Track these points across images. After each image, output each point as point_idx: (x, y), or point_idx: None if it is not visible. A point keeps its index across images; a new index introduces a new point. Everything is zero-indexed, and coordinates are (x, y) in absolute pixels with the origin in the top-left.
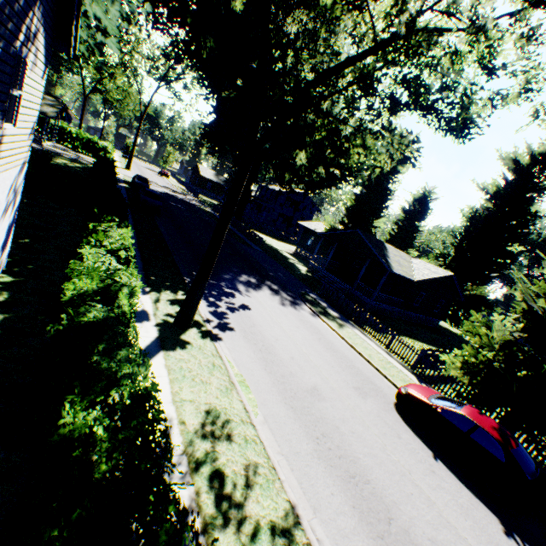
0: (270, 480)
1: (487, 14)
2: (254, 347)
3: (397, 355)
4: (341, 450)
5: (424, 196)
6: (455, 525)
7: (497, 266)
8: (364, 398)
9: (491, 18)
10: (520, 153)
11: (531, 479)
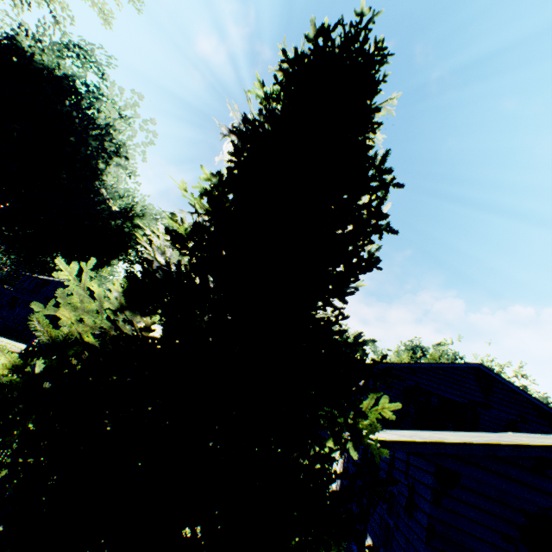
0: None
1: None
2: None
3: None
4: None
5: None
6: None
7: None
8: None
9: None
10: None
11: None
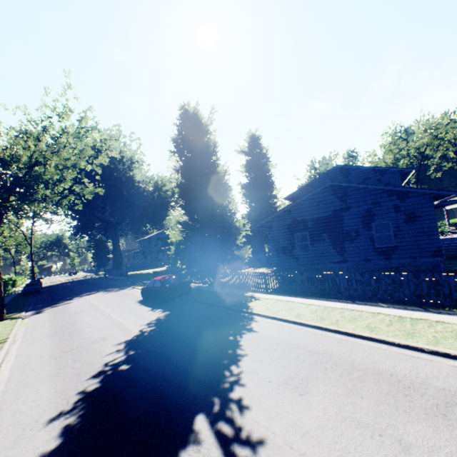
0: (3, 336)
1: (35, 152)
2: (52, 313)
3: None
4: (68, 321)
5: None
6: (114, 317)
7: (272, 204)
8: (118, 303)
9: (38, 152)
10: (242, 147)
11: (168, 285)
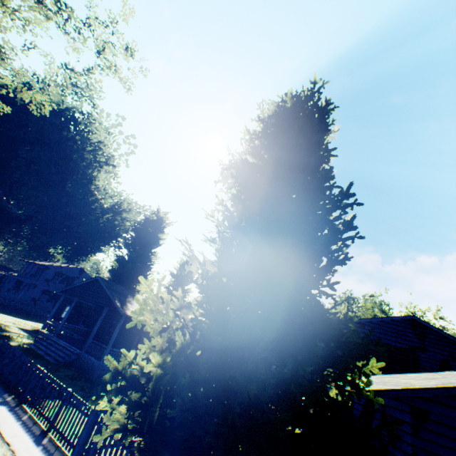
0: None
1: None
2: None
3: (62, 436)
4: None
5: (188, 262)
6: None
7: None
8: None
9: None
10: None
11: None
